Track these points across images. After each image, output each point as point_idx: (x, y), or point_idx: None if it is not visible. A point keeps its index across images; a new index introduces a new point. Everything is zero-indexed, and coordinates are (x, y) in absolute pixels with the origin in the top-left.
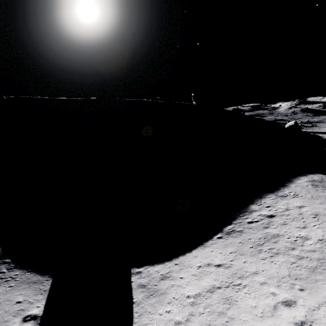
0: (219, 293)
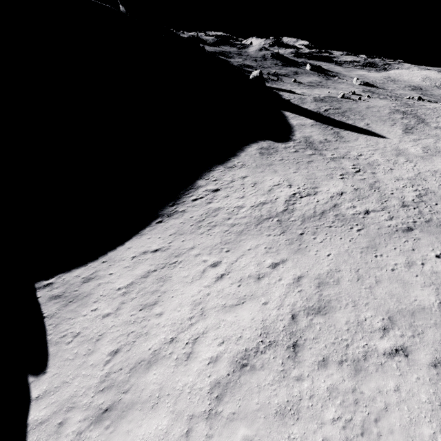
0: (154, 275)
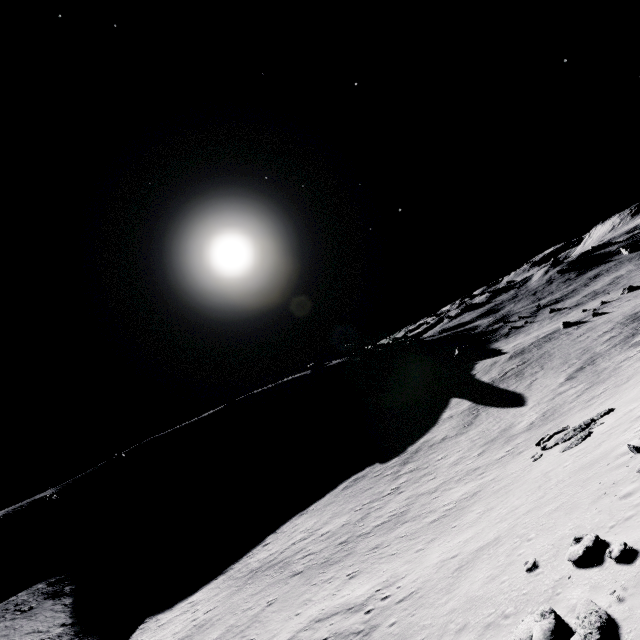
0: (174, 618)
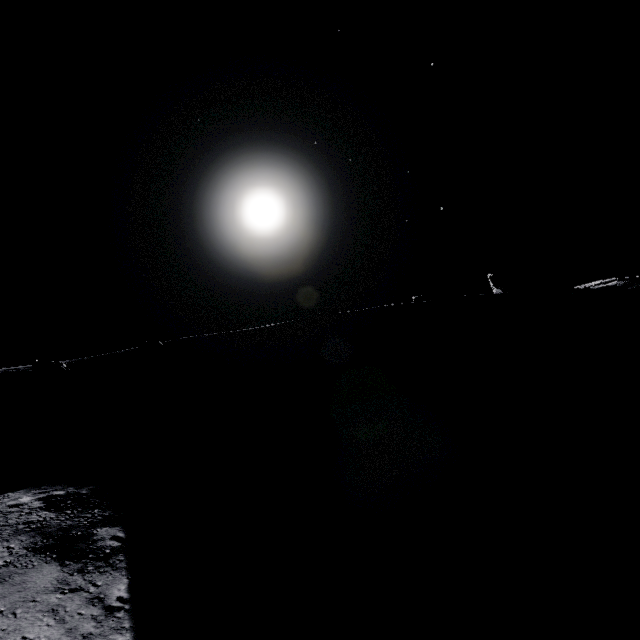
0: None
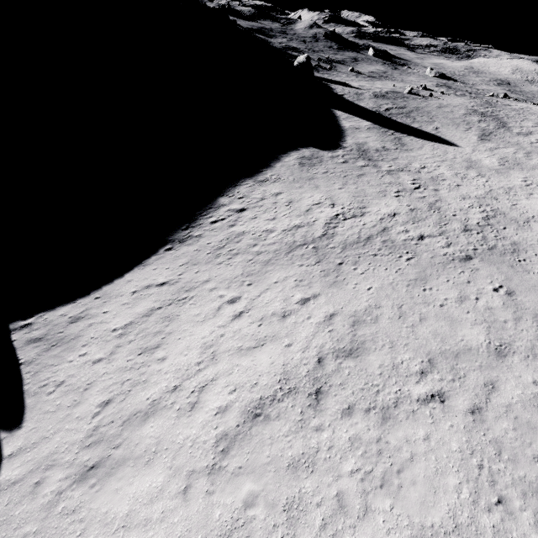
0: (159, 313)
